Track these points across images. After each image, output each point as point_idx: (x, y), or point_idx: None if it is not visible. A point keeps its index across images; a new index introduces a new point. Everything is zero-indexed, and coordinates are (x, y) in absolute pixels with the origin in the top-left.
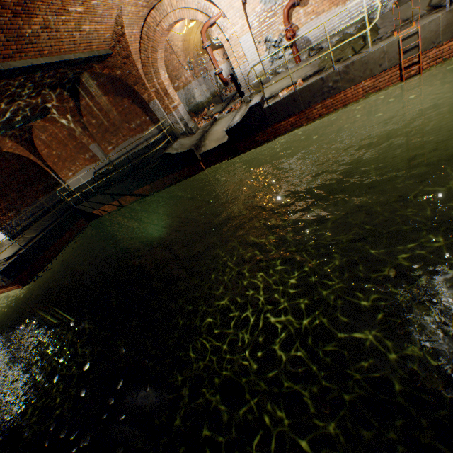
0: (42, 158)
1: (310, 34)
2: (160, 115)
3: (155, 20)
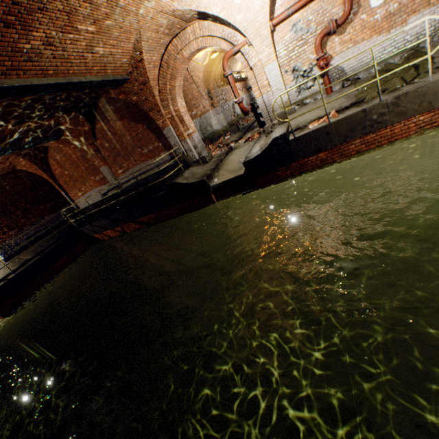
0: (55, 177)
1: (345, 63)
2: (173, 142)
3: (176, 48)
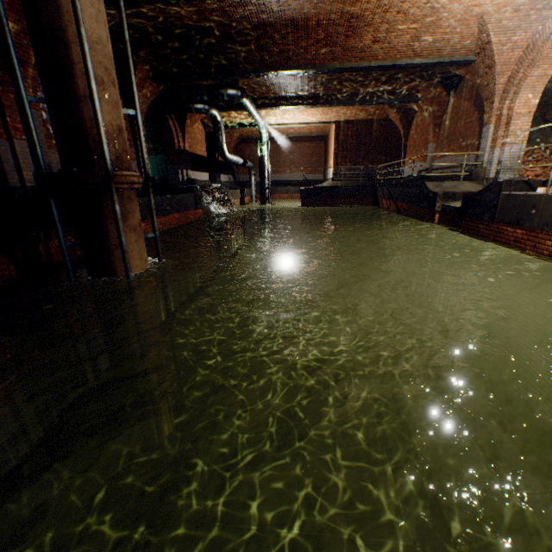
0: (408, 137)
1: None
2: (483, 145)
3: None
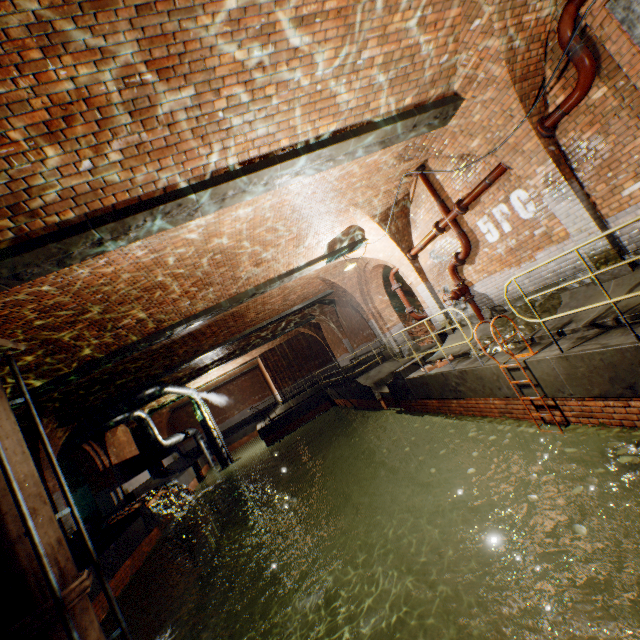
0: (324, 337)
1: (488, 291)
2: (377, 333)
3: (362, 264)
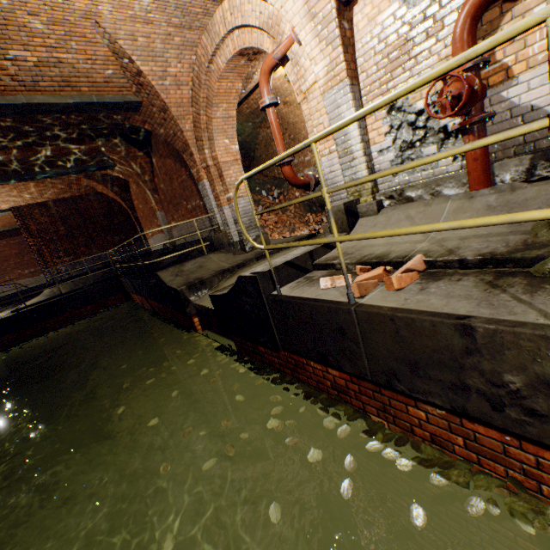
0: (135, 207)
1: None
2: (209, 205)
3: (206, 51)
